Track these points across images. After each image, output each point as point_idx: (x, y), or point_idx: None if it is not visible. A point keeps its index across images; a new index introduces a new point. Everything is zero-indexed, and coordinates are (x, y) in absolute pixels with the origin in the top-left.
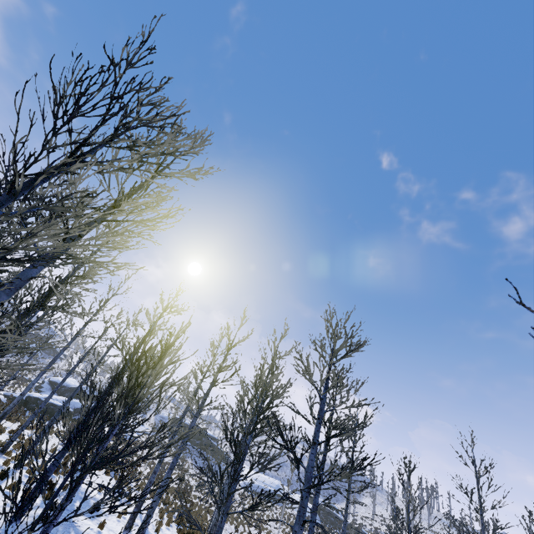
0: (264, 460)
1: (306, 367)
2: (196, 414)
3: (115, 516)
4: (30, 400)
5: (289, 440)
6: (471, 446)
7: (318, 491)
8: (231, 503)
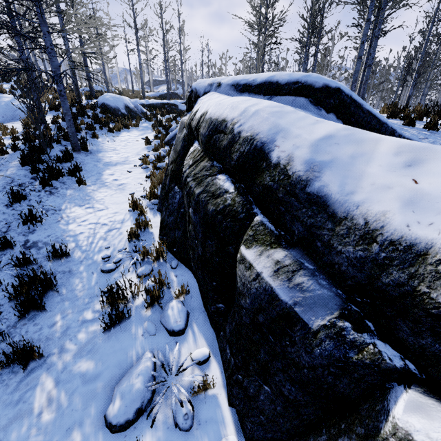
0: None
1: None
2: None
3: None
4: None
5: None
6: None
7: None
8: None
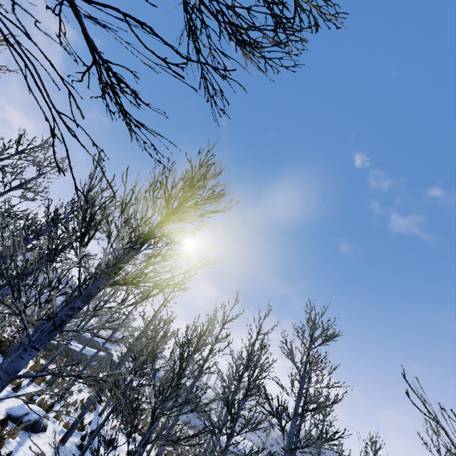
0: (254, 422)
1: (290, 350)
2: (196, 375)
3: (124, 453)
4: (60, 346)
5: (276, 408)
6: (436, 435)
7: (293, 455)
8: (226, 454)
